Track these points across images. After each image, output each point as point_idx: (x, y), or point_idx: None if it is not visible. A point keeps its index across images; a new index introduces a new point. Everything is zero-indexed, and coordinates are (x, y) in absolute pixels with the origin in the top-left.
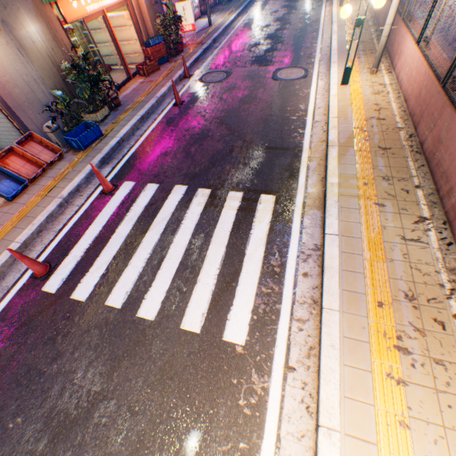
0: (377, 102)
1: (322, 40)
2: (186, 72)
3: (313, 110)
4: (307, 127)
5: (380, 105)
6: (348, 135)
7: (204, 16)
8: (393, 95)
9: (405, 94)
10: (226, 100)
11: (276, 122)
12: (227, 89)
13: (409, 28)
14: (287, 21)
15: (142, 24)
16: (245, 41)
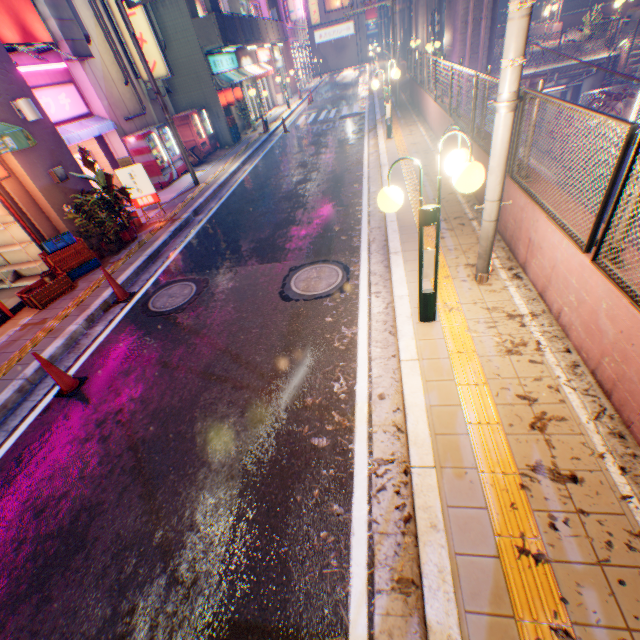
0: (525, 387)
1: (369, 196)
2: (117, 292)
3: (369, 402)
4: (357, 491)
5: (539, 401)
6: (491, 586)
7: (196, 168)
8: (557, 356)
9: (596, 367)
10: (175, 367)
11: (274, 465)
12: (188, 330)
13: (539, 201)
14: (314, 165)
15: (35, 216)
16: (246, 207)
